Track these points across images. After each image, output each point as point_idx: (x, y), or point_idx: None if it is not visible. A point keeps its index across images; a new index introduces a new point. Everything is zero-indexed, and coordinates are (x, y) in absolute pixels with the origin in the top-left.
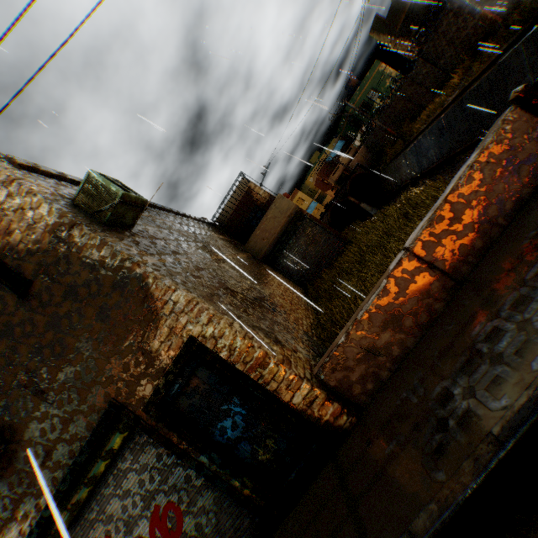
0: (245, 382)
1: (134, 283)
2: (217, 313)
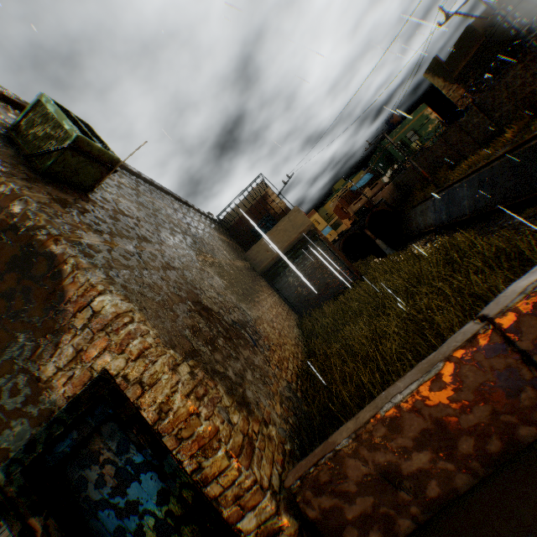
0: (170, 470)
1: (42, 266)
2: (159, 343)
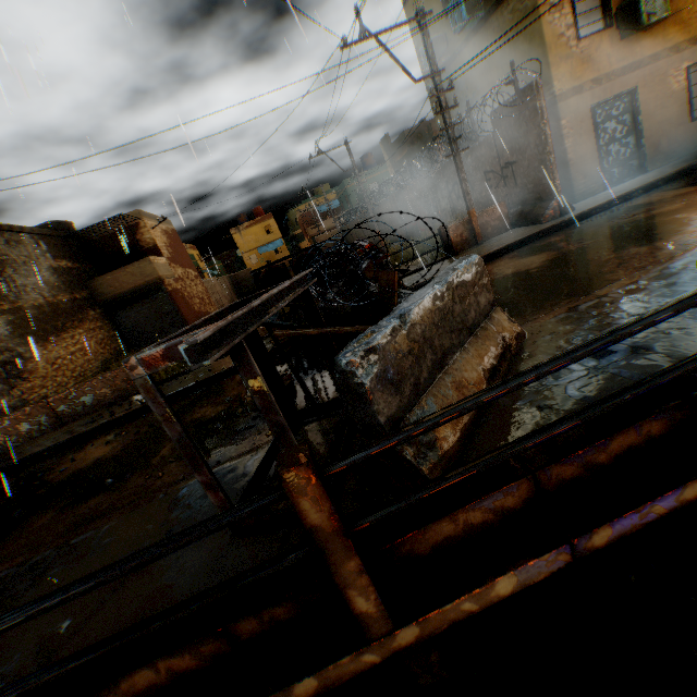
0: None
1: None
2: None
